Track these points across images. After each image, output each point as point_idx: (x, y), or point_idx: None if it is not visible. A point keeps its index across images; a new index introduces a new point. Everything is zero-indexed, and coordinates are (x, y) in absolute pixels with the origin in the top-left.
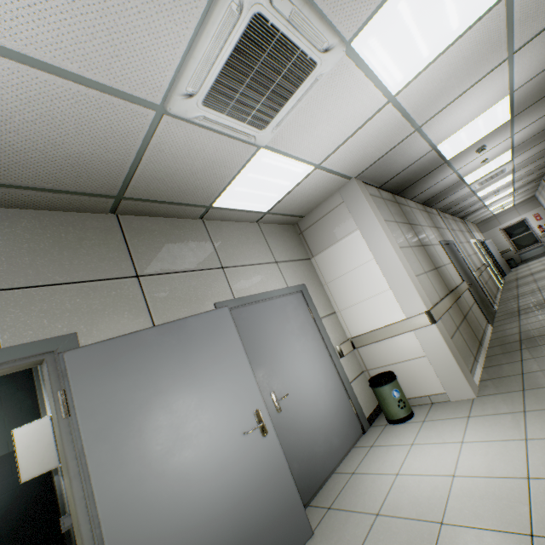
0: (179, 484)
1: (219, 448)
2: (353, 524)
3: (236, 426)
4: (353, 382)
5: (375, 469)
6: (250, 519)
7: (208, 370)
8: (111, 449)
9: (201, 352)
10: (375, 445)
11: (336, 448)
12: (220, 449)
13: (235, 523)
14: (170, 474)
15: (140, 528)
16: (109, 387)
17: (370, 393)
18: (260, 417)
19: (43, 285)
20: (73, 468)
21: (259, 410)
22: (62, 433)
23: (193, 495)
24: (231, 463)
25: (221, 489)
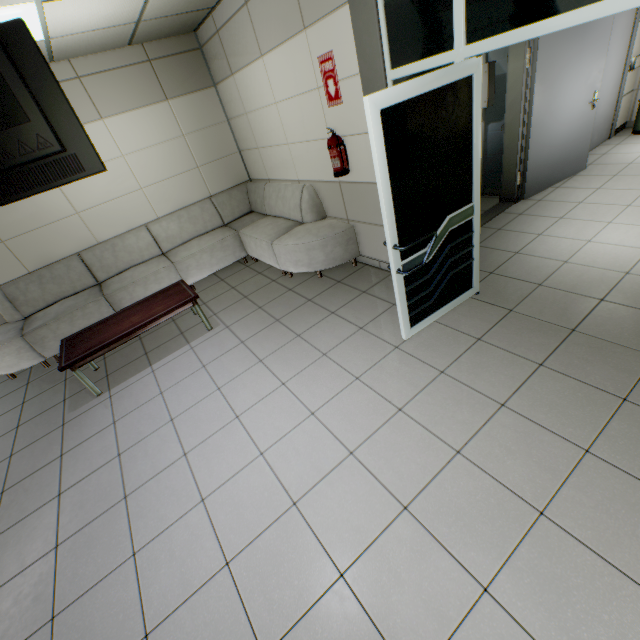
0: (554, 122)
1: (573, 109)
2: (612, 167)
3: (583, 99)
4: (622, 99)
5: (623, 152)
6: (569, 151)
7: (587, 53)
8: (541, 92)
9: (589, 37)
10: (621, 144)
11: (593, 141)
12: (573, 110)
13: (564, 150)
14: (554, 115)
15: (539, 136)
16: (549, 53)
17: (625, 113)
18: (595, 97)
19: None
20: (522, 99)
21: (596, 92)
22: (523, 78)
23: (557, 129)
24: (573, 120)
25: (566, 131)
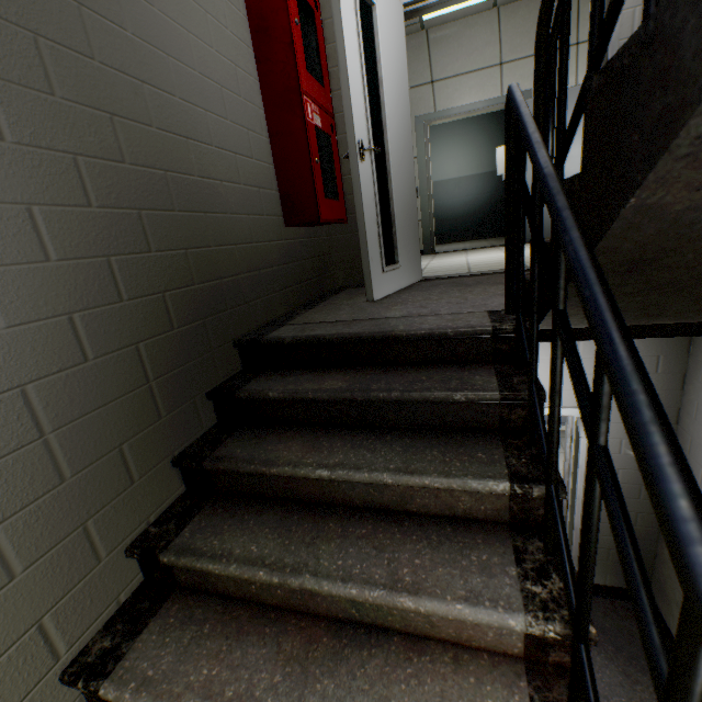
0: None
1: None
2: None
3: None
4: None
5: None
6: None
7: None
8: None
9: None
10: None
11: None
12: None
13: None
14: None
15: None
16: None
17: None
18: None
19: (522, 59)
20: None
21: None
22: None
23: None
24: None
25: None
